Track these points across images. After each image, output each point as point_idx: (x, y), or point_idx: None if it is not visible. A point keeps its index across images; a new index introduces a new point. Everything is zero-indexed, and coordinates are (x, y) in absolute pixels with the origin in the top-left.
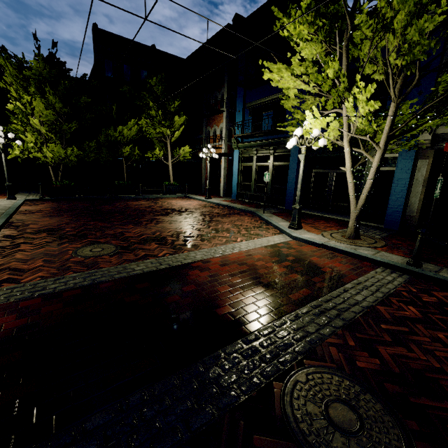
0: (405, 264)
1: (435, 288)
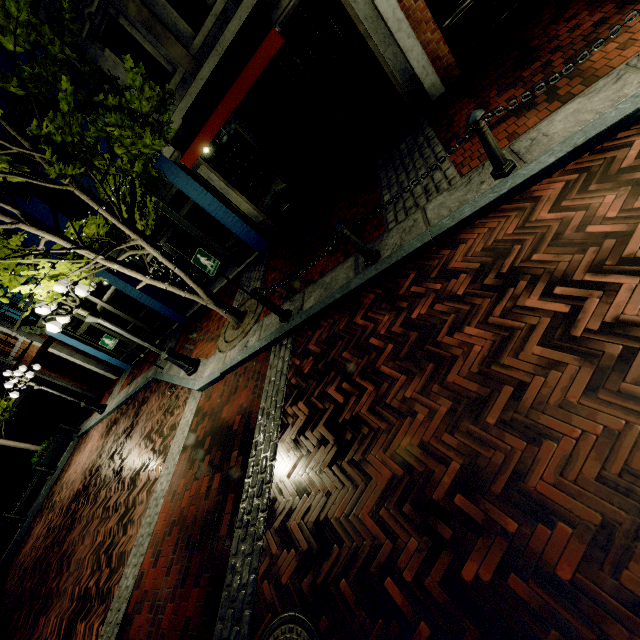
0: (282, 323)
1: (309, 336)
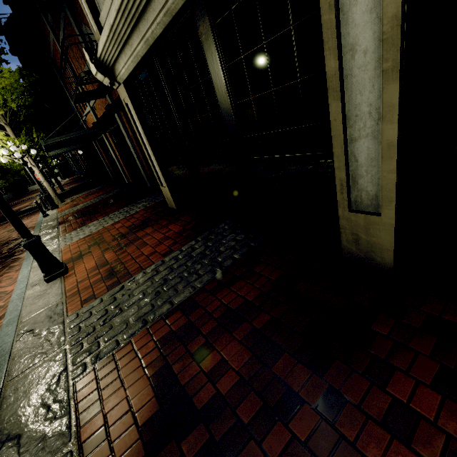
0: None
1: None
